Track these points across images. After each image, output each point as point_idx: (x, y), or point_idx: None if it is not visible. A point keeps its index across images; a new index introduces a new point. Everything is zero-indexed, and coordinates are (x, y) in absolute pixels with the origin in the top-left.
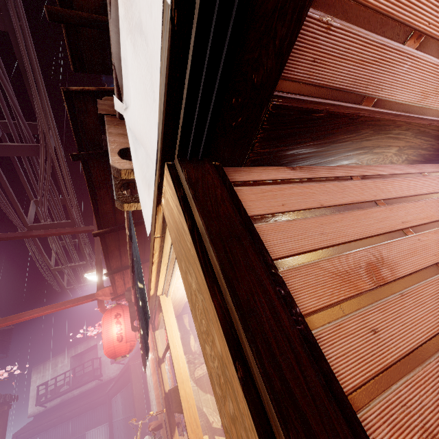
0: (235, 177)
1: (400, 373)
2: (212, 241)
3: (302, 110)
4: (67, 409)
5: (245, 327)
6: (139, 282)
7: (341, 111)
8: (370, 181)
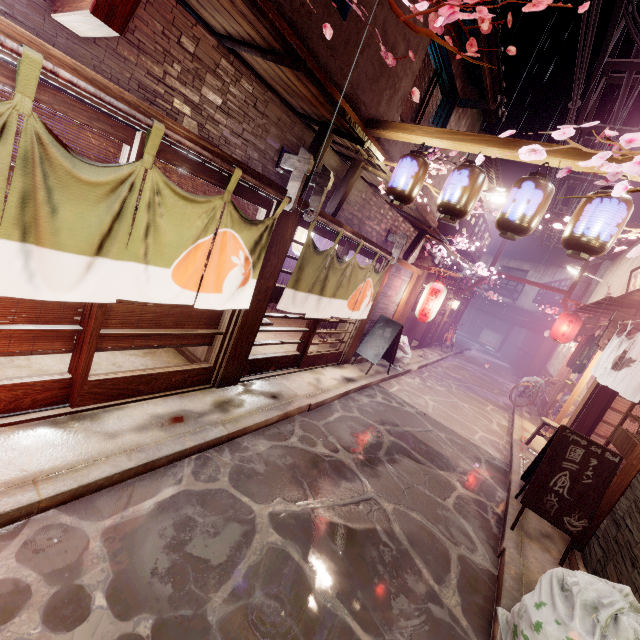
0: None
1: None
2: None
3: None
4: (480, 302)
5: (593, 398)
6: (586, 361)
7: None
8: None
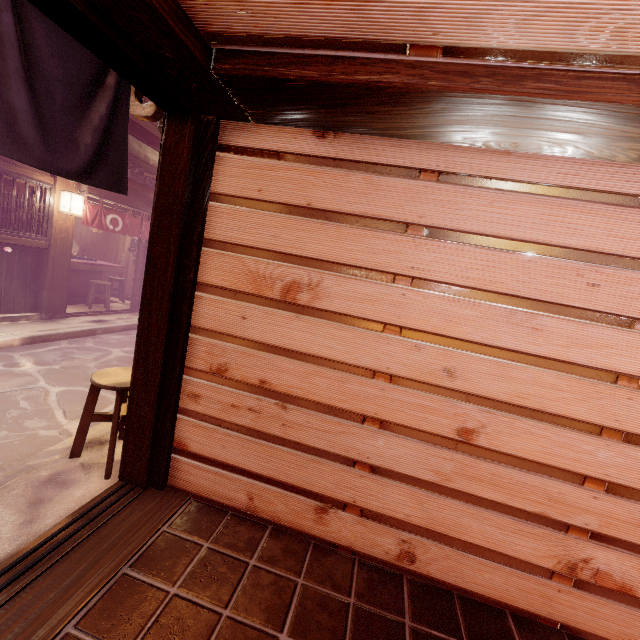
0: (232, 138)
1: (238, 343)
2: (155, 211)
3: (262, 78)
4: None
5: (147, 269)
6: None
7: (333, 80)
8: (452, 188)
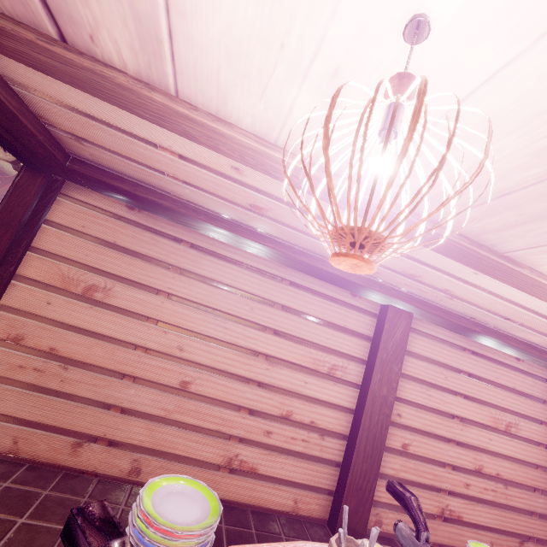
0: (72, 193)
1: (39, 320)
2: None
3: (97, 179)
4: None
5: None
6: None
7: (136, 193)
8: (196, 252)
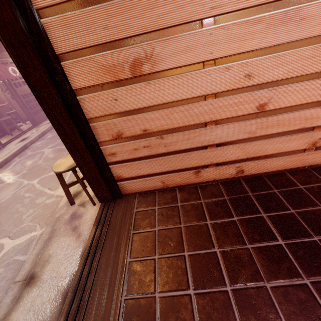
0: None
1: (120, 116)
2: (8, 48)
3: None
4: None
5: (37, 96)
6: None
7: None
8: None
